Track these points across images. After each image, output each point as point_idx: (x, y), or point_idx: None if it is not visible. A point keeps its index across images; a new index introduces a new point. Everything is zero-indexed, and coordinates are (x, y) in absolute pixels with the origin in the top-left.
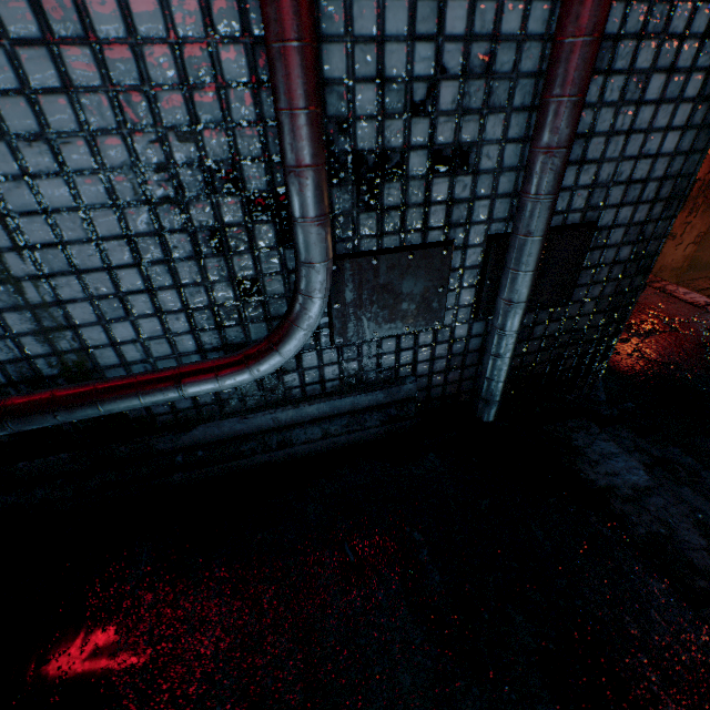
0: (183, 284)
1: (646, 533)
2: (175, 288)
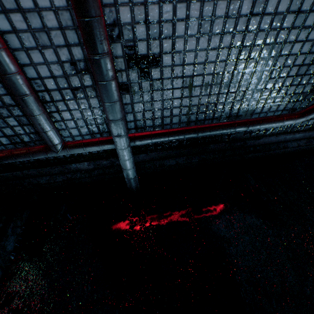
0: (299, 84)
1: None
2: (296, 85)
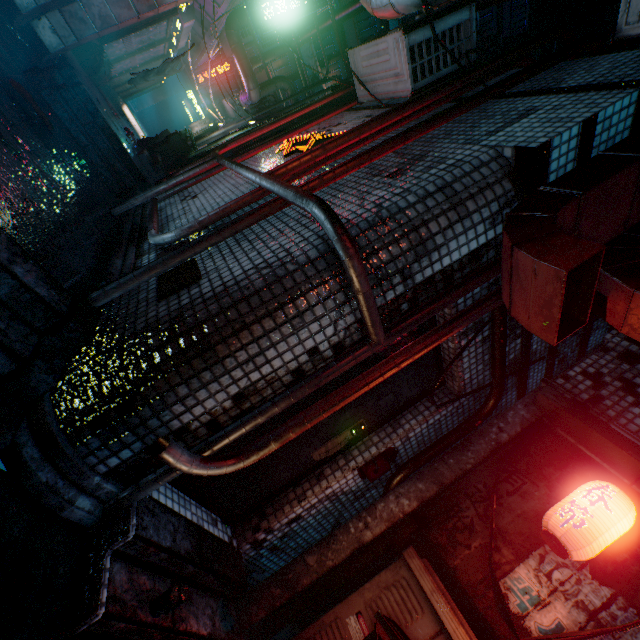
0: None
1: (2, 236)
2: None
